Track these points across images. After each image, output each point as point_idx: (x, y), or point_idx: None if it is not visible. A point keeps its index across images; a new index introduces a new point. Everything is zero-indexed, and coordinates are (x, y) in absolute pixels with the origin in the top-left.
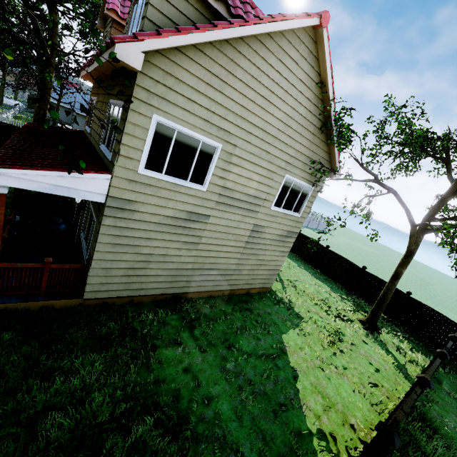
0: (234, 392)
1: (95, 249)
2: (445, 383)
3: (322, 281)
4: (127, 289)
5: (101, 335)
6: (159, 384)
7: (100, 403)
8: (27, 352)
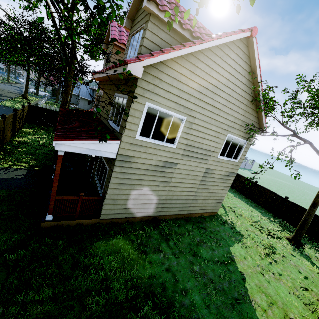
0: (202, 287)
1: (108, 187)
2: None
3: (253, 208)
4: (125, 213)
5: (112, 243)
6: (152, 278)
7: (118, 289)
8: (71, 253)
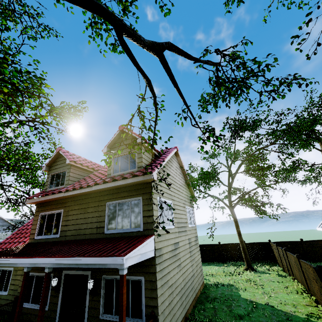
0: None
1: (157, 296)
2: None
3: (209, 265)
4: None
5: None
6: None
7: None
8: None
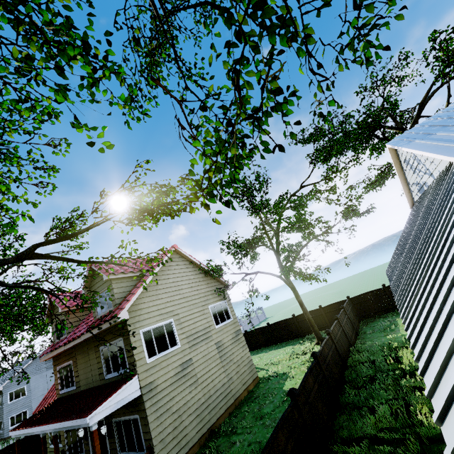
0: None
1: (150, 430)
2: (367, 330)
3: (285, 346)
4: (181, 449)
5: None
6: None
7: None
8: None
